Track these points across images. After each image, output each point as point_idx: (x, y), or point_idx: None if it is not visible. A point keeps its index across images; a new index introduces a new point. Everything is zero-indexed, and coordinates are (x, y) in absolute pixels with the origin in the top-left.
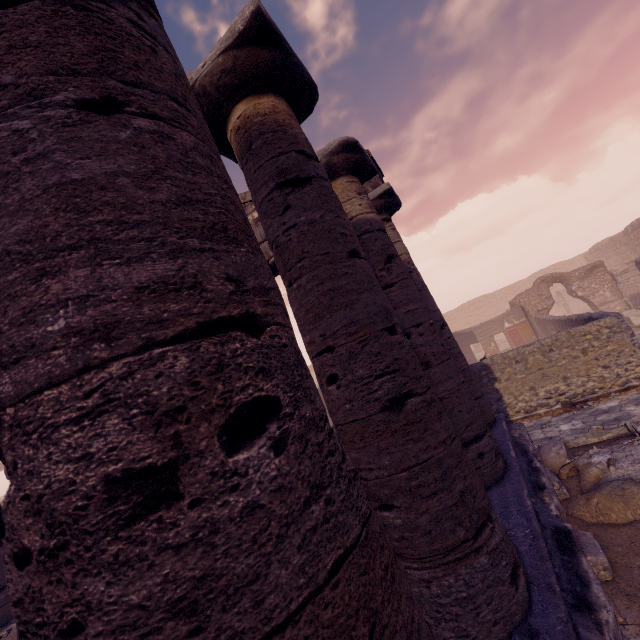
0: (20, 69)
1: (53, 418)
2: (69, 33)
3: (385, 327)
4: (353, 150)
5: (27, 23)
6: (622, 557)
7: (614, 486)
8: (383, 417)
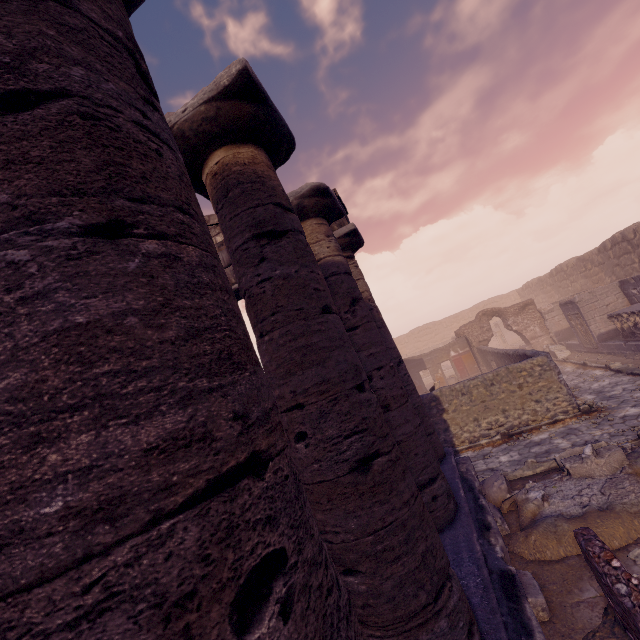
0: (18, 188)
1: (43, 623)
2: (75, 147)
3: (355, 385)
4: (324, 195)
5: (29, 135)
6: (557, 596)
7: (548, 523)
8: (351, 479)
